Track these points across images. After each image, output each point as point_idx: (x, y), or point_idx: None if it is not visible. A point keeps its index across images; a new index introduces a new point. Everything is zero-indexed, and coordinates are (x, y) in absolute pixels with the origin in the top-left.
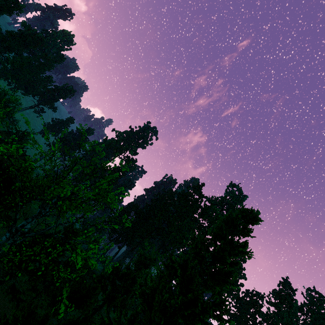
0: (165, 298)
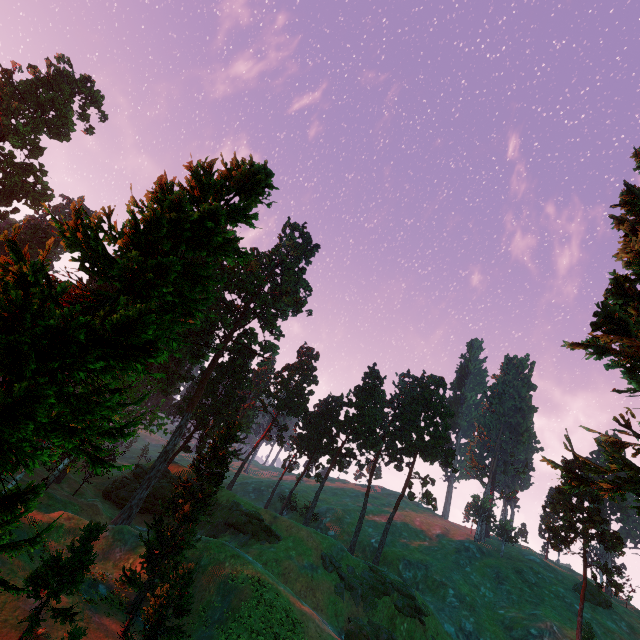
0: None
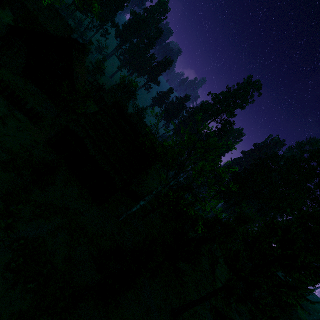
0: (265, 247)
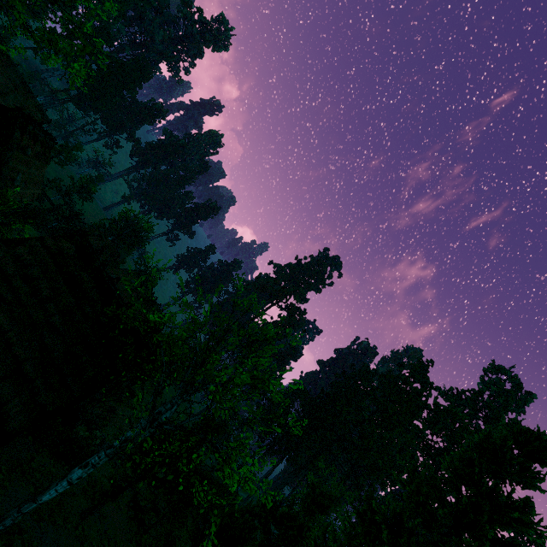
0: None
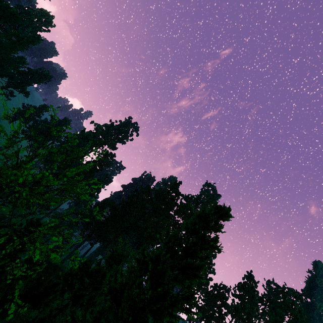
0: (135, 293)
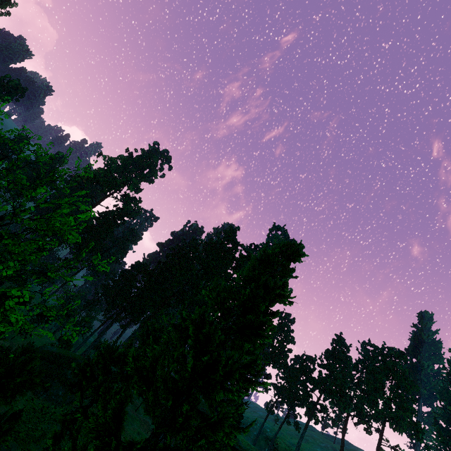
0: (172, 369)
